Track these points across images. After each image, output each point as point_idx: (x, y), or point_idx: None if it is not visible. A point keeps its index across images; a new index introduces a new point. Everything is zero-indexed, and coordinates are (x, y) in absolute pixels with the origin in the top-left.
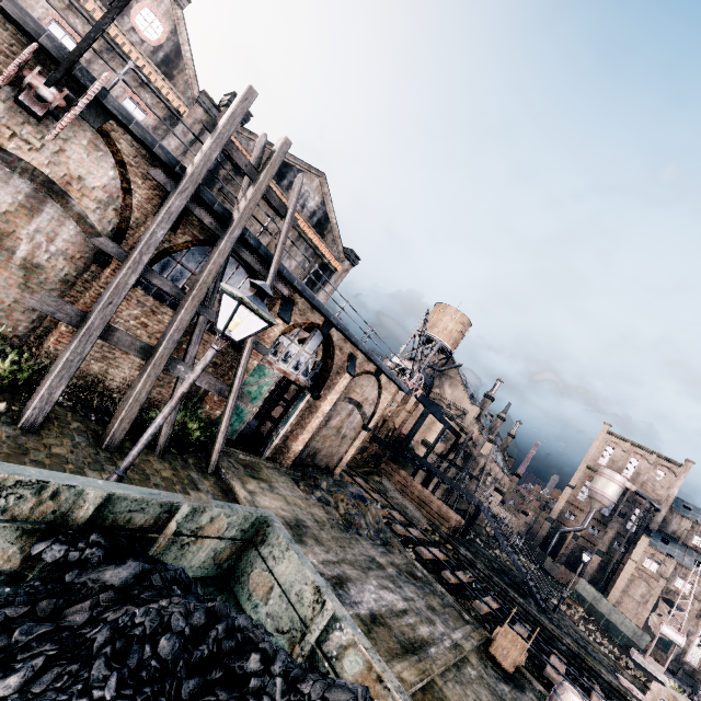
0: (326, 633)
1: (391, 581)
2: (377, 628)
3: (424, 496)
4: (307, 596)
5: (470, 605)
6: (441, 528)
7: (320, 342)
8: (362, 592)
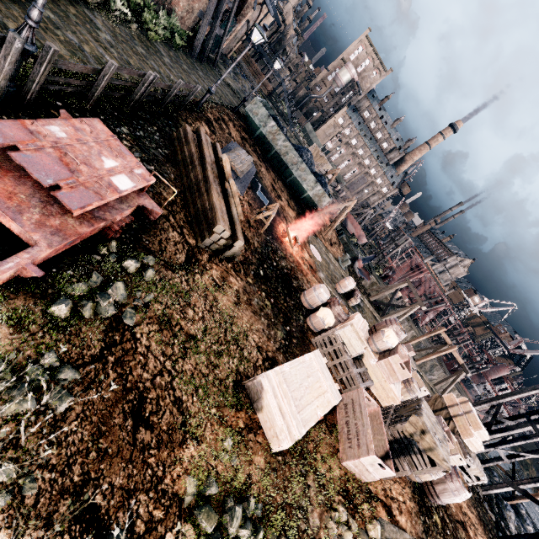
0: None
1: None
2: None
3: (257, 72)
4: None
5: None
6: (263, 91)
7: None
8: None
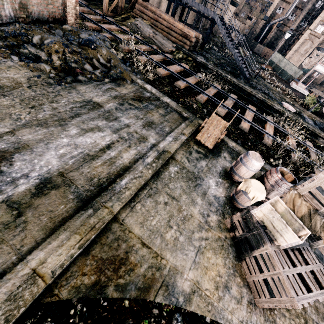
0: None
1: (105, 117)
2: (41, 199)
3: (171, 25)
4: None
5: (194, 100)
6: (184, 47)
7: None
8: (40, 156)
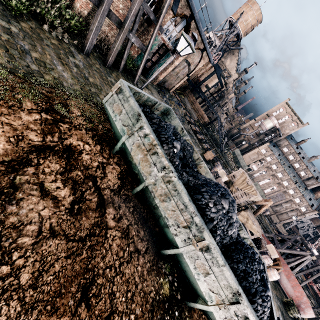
0: (182, 137)
1: None
2: None
3: (198, 109)
4: (179, 129)
5: (202, 144)
6: (200, 121)
7: (184, 26)
8: None
